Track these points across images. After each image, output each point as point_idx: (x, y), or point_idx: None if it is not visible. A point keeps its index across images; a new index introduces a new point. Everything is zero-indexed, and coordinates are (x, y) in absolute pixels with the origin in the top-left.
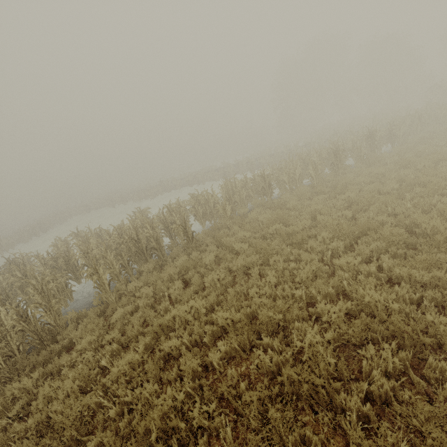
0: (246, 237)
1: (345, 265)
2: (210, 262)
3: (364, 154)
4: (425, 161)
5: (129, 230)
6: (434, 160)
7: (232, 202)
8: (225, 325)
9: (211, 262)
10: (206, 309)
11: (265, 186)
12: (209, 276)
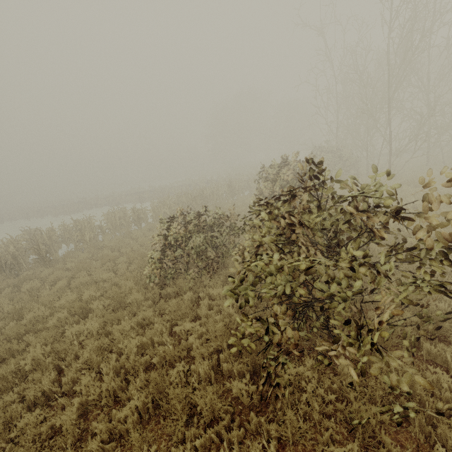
0: (87, 258)
1: (104, 278)
2: (46, 275)
3: (216, 199)
4: (228, 212)
5: (5, 248)
6: (236, 211)
7: (105, 229)
8: (12, 313)
9: (47, 275)
10: (14, 305)
11: (136, 218)
12: (27, 284)
